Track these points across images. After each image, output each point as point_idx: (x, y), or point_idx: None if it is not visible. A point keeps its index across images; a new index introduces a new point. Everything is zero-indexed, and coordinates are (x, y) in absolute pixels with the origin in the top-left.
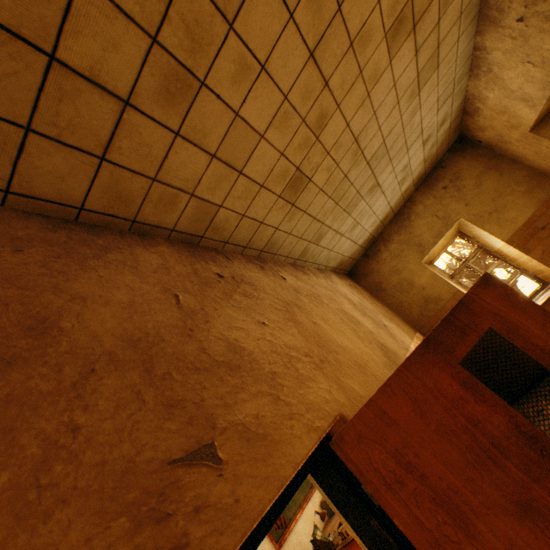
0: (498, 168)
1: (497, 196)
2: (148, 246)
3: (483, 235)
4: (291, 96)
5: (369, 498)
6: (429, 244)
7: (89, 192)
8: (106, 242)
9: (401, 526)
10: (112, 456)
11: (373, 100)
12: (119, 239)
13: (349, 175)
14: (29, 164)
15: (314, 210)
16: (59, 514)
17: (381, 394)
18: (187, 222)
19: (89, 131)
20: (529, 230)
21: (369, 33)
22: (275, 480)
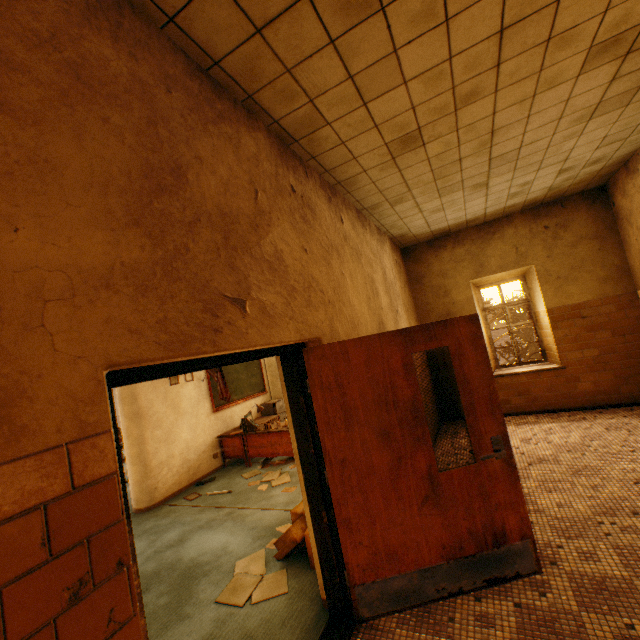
0: (603, 242)
1: (578, 266)
2: (251, 128)
3: (537, 292)
4: (456, 60)
5: (307, 387)
6: (489, 270)
7: (231, 54)
8: (223, 109)
9: (316, 407)
10: (201, 274)
11: (535, 103)
12: (232, 109)
13: (464, 161)
14: (201, 6)
15: (410, 175)
16: (179, 284)
17: (353, 342)
18: (292, 121)
19: (263, 2)
20: (572, 312)
21: (575, 37)
22: (268, 339)
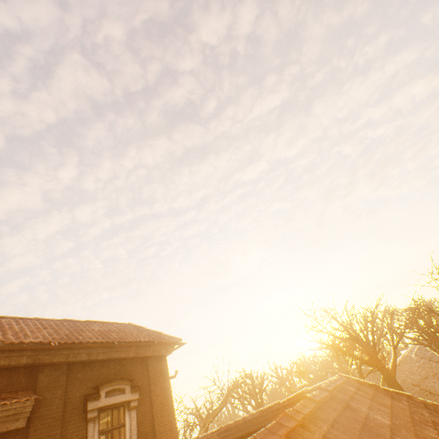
0: None
1: None
2: None
3: None
4: None
5: None
6: (102, 416)
7: None
8: None
9: None
10: None
11: None
12: None
13: None
14: None
15: None
16: None
17: None
18: None
19: None
20: None
21: None
22: None
